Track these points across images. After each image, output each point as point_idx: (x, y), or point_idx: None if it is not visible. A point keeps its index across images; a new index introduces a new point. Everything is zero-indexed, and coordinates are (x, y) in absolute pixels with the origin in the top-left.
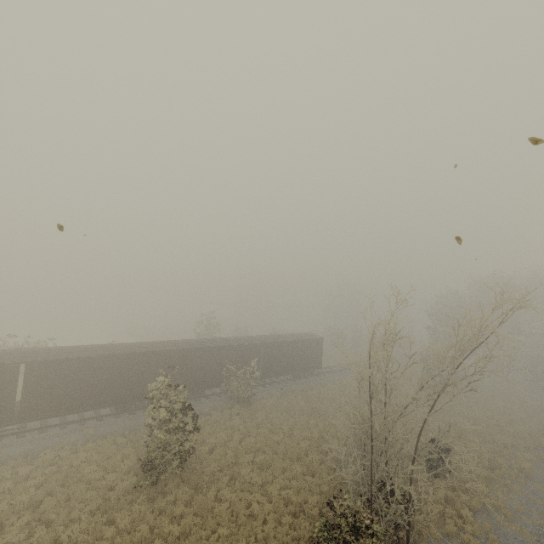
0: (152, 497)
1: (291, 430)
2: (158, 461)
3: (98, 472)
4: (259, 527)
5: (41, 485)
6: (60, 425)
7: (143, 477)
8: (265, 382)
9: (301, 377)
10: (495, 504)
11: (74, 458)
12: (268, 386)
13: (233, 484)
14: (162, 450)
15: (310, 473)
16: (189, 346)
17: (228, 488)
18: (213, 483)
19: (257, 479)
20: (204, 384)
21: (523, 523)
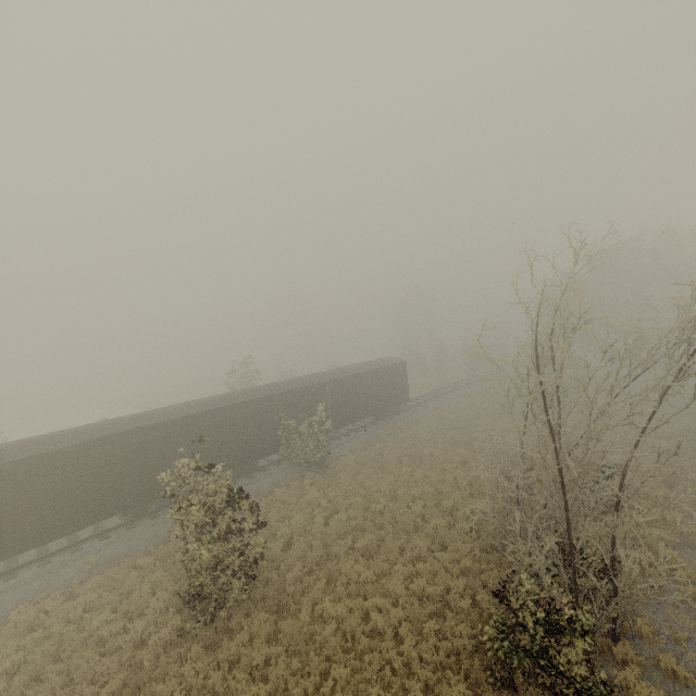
0: (212, 641)
1: (392, 490)
2: (209, 588)
3: (114, 622)
4: (393, 650)
5: (19, 667)
6: (39, 560)
7: (190, 613)
8: (339, 434)
9: (384, 418)
10: (695, 531)
11: (70, 609)
12: (343, 438)
13: (333, 590)
14: (212, 573)
15: (439, 545)
16: (220, 404)
17: (327, 597)
18: (304, 596)
19: (367, 575)
20: (255, 454)
21: None
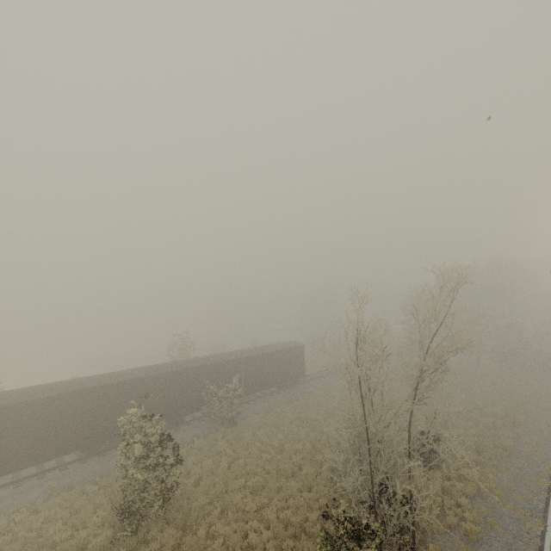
0: (133, 549)
1: (281, 445)
2: (137, 505)
3: (64, 531)
4: None
5: None
6: (14, 483)
7: (120, 527)
8: (249, 399)
9: (285, 388)
10: (488, 486)
11: (33, 520)
12: (252, 402)
13: (225, 516)
14: (141, 492)
15: (307, 487)
16: (162, 370)
17: (220, 521)
18: (203, 518)
19: (251, 505)
20: (183, 410)
21: (515, 500)
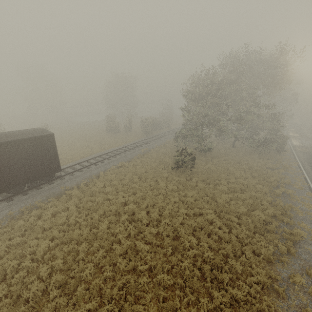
0: None
1: None
2: None
3: None
4: None
5: None
6: None
7: None
8: None
9: (29, 190)
10: None
11: None
12: None
13: None
14: None
15: None
16: None
17: None
18: None
19: None
20: None
21: None
